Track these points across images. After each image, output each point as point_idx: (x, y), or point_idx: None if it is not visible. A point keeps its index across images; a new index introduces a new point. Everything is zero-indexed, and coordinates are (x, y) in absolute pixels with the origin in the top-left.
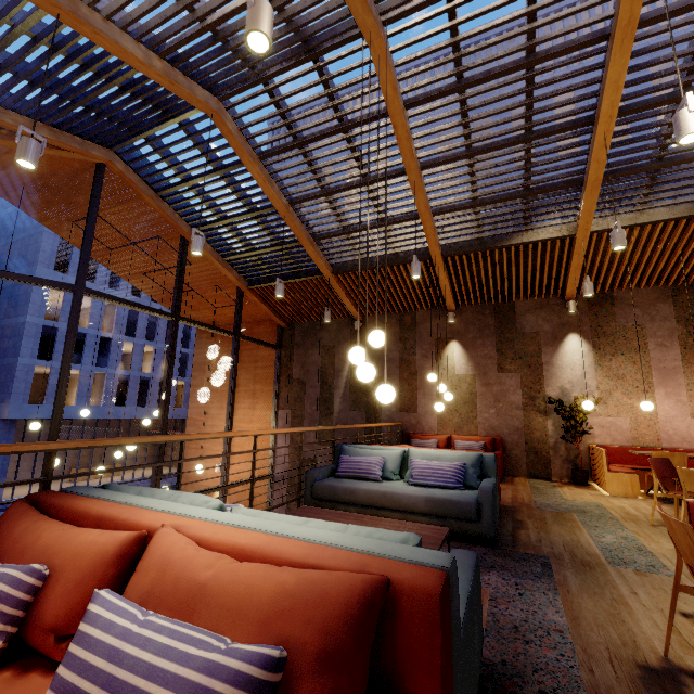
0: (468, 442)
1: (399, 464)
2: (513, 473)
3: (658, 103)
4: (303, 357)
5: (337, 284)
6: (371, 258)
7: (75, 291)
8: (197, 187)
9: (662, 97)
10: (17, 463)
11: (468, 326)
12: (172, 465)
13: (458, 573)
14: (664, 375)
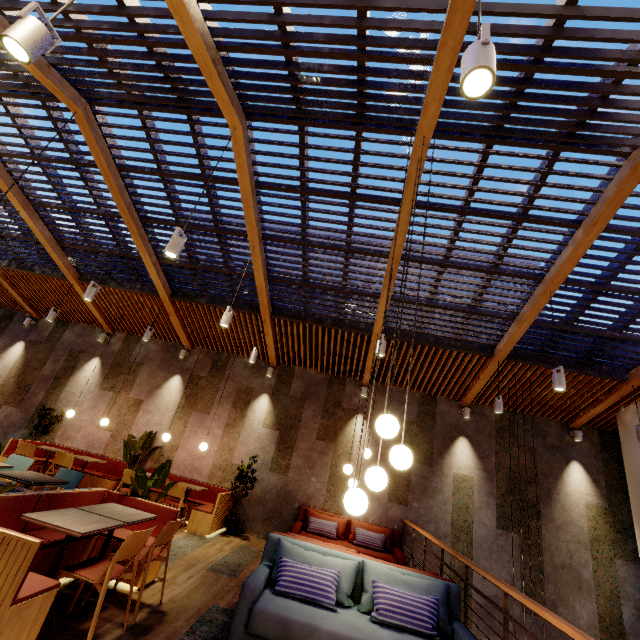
0: None
1: None
2: None
3: None
4: None
5: None
6: None
7: None
8: None
9: None
10: None
11: None
12: None
13: (258, 573)
14: None
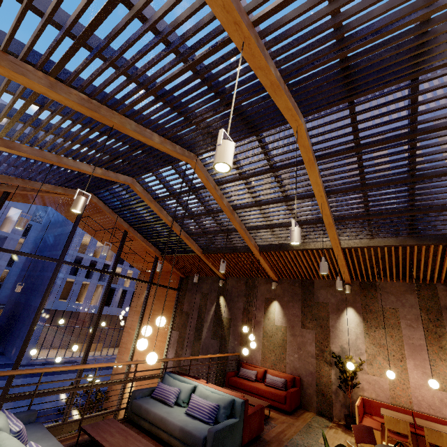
0: (275, 378)
1: (189, 395)
2: (307, 407)
3: (349, 190)
4: (190, 297)
5: (206, 259)
6: (222, 247)
7: (58, 262)
8: (130, 209)
9: (351, 186)
10: (45, 336)
11: (285, 292)
12: None
13: None
14: (412, 350)
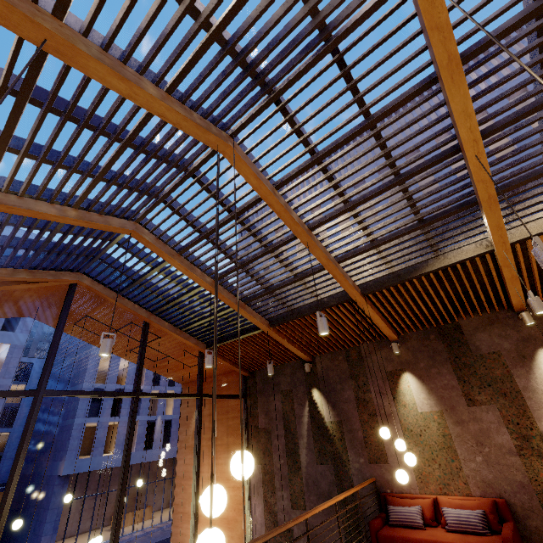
0: (461, 512)
1: None
2: None
3: (524, 114)
4: (265, 404)
5: (277, 335)
6: (299, 307)
7: (35, 396)
8: (144, 283)
9: (524, 108)
10: (68, 517)
11: (417, 354)
12: None
13: None
14: None
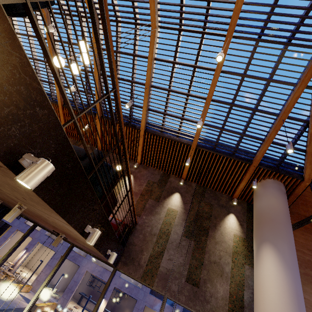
0: None
1: None
2: None
3: None
4: None
5: None
6: None
7: None
8: None
9: None
10: None
11: None
12: None
13: None
14: None
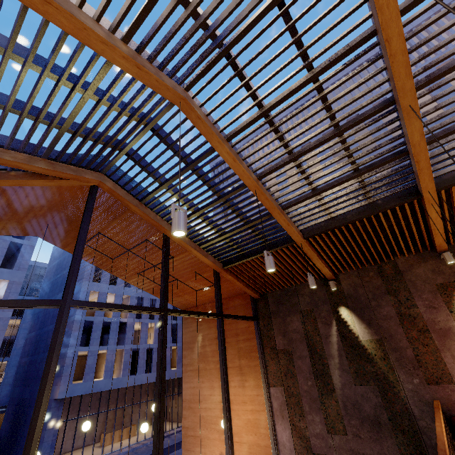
0: None
1: None
2: None
3: None
4: (282, 325)
5: (309, 248)
6: (342, 214)
7: (61, 306)
8: (173, 186)
9: None
10: (63, 436)
11: None
12: (173, 420)
13: None
14: None
